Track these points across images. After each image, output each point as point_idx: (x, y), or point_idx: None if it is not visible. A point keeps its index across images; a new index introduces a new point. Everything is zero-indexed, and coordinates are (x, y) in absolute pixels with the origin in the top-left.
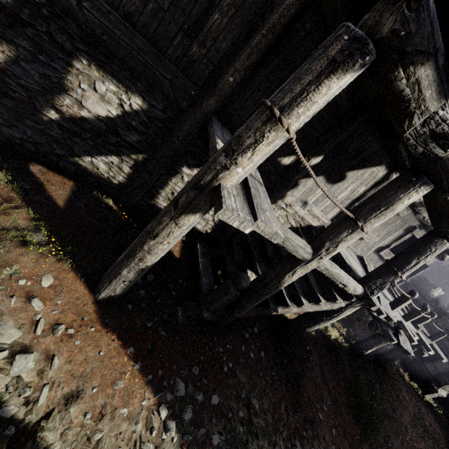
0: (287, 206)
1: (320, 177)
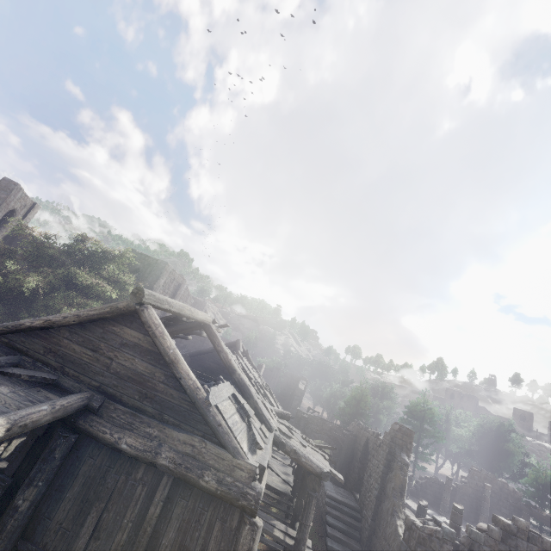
0: None
1: None
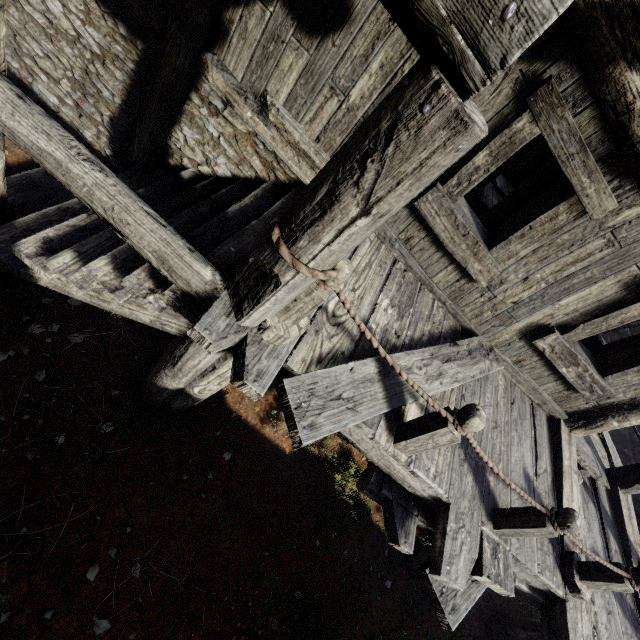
0: (227, 106)
1: (274, 6)
